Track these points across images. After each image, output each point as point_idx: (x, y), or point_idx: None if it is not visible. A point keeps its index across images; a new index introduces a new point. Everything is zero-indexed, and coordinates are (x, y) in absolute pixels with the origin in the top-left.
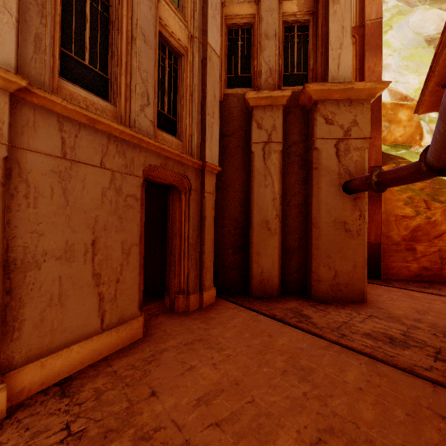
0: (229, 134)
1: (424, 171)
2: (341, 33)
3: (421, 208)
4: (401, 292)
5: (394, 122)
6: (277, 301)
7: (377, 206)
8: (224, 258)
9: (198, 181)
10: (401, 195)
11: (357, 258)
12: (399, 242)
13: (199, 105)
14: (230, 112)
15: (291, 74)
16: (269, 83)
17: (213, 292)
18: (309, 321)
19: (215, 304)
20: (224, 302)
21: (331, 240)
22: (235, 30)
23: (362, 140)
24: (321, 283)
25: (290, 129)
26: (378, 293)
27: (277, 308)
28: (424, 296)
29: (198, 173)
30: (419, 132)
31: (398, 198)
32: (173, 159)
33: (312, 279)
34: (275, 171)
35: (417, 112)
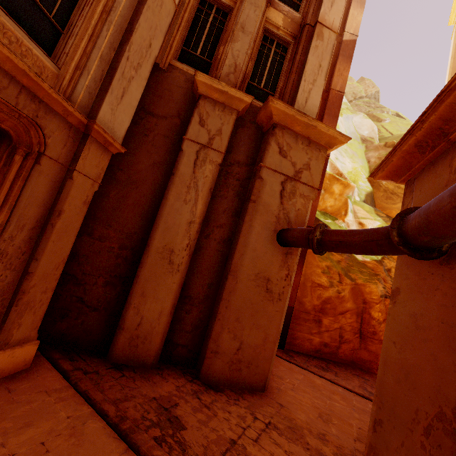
0: (159, 116)
1: (395, 243)
2: (317, 69)
3: (335, 280)
4: (302, 374)
5: (328, 191)
6: (145, 377)
7: (299, 267)
8: (86, 289)
9: (68, 148)
10: (321, 262)
11: (270, 330)
12: (310, 310)
13: (117, 37)
14: (170, 89)
15: (257, 87)
16: (230, 79)
17: (30, 349)
18: (177, 438)
19: (21, 376)
20: (44, 372)
21: (247, 299)
22: (209, 3)
23: (310, 188)
24: (218, 357)
25: (238, 145)
26: (280, 373)
27: (137, 396)
28: (324, 384)
29: (73, 135)
30: (346, 208)
31: (318, 265)
32: (9, 75)
33: (208, 347)
34: (204, 186)
35: (374, 176)
